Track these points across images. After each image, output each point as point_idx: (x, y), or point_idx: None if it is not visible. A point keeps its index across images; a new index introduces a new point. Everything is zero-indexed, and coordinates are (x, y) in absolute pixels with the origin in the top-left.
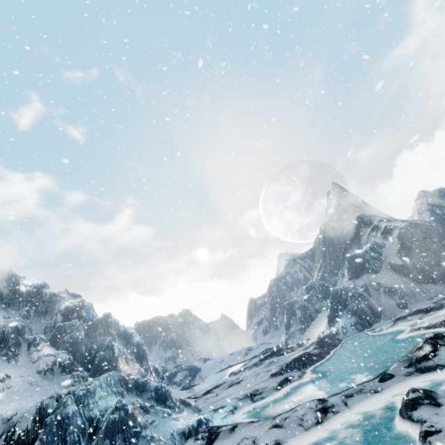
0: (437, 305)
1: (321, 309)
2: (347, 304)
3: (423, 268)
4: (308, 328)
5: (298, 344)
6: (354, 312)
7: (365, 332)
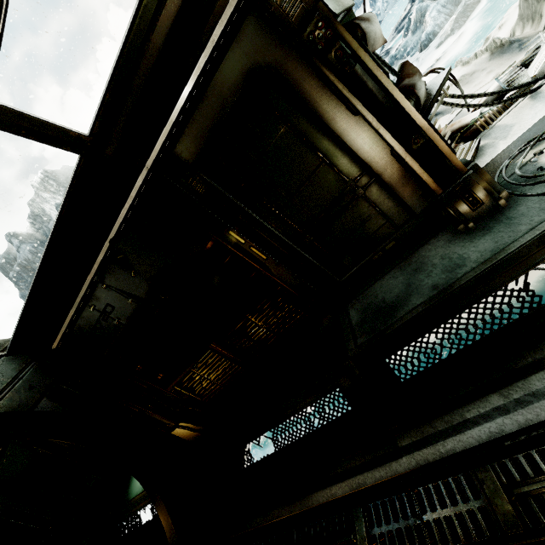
0: None
1: None
2: None
3: None
4: None
5: None
6: None
7: None
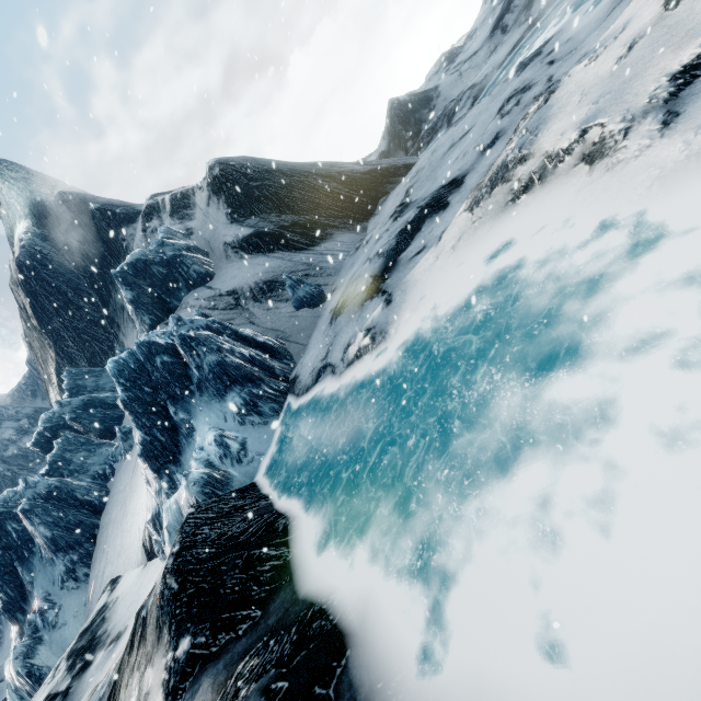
0: (433, 193)
1: (113, 464)
2: (187, 374)
3: (296, 222)
4: (96, 546)
5: (78, 649)
6: (226, 376)
7: (300, 401)
